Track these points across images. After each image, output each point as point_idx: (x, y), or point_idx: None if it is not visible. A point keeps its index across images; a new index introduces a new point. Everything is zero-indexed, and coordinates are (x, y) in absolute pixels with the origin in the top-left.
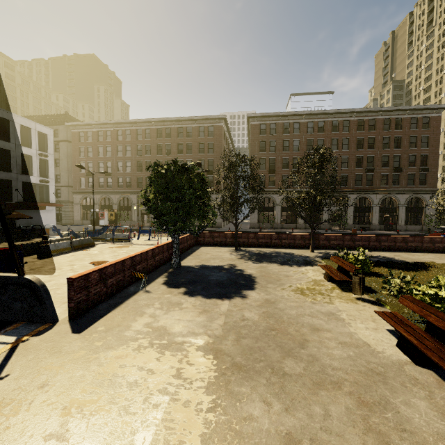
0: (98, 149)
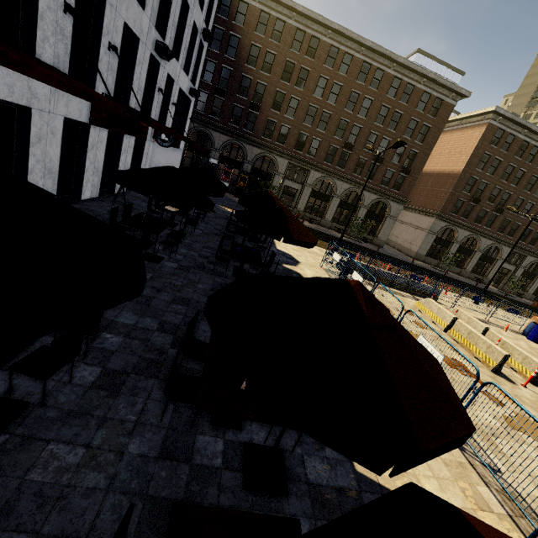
0: (249, 48)
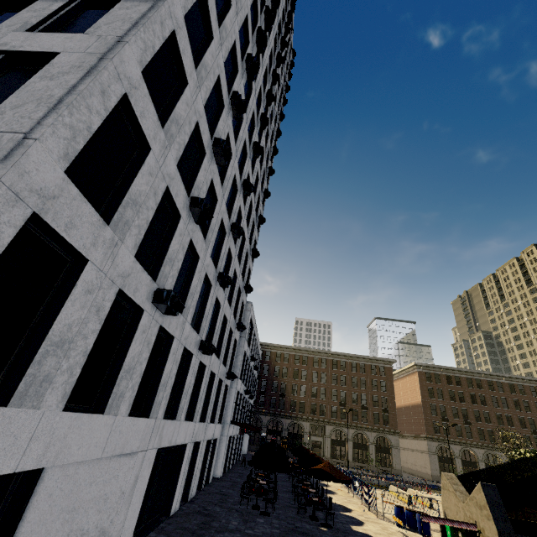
0: (274, 368)
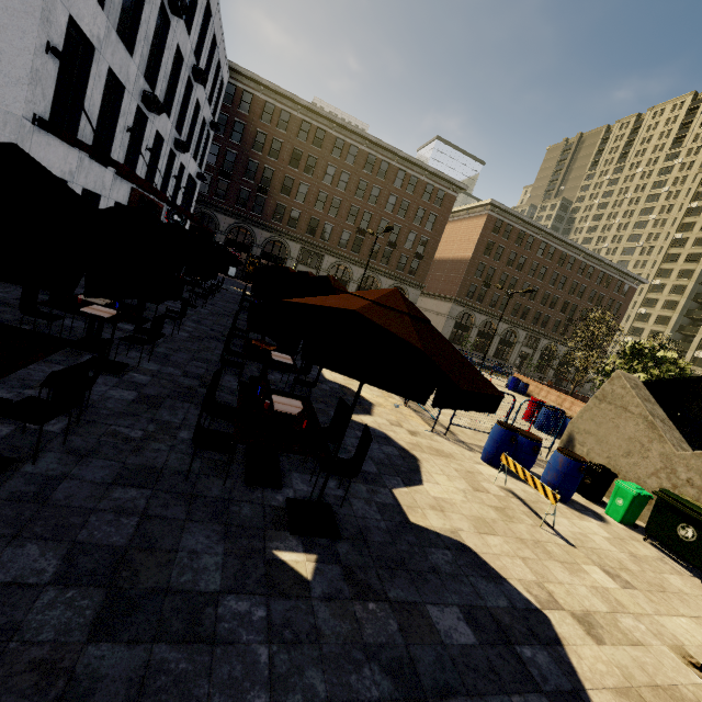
0: (255, 134)
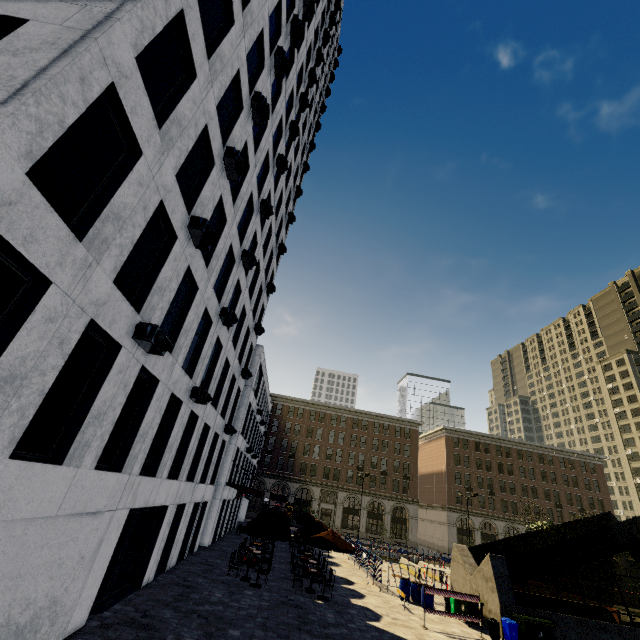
0: (285, 424)
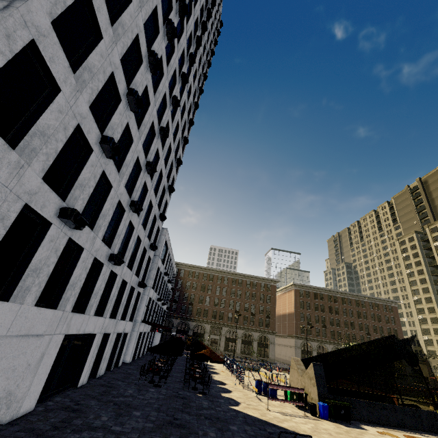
0: (186, 283)
